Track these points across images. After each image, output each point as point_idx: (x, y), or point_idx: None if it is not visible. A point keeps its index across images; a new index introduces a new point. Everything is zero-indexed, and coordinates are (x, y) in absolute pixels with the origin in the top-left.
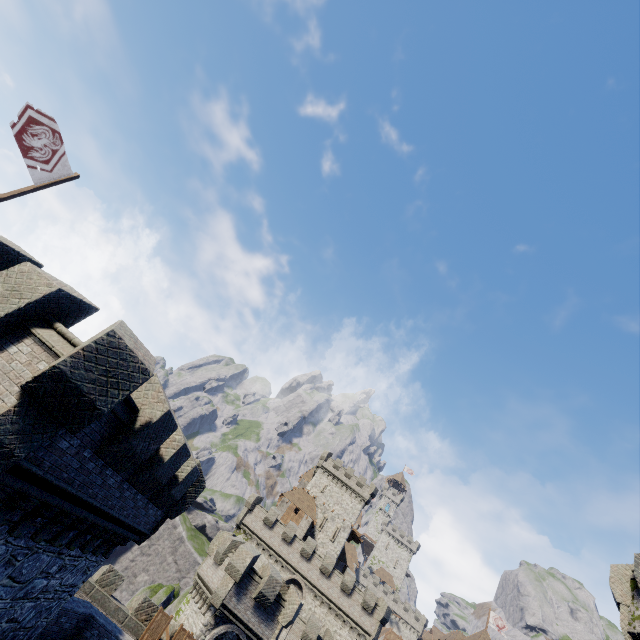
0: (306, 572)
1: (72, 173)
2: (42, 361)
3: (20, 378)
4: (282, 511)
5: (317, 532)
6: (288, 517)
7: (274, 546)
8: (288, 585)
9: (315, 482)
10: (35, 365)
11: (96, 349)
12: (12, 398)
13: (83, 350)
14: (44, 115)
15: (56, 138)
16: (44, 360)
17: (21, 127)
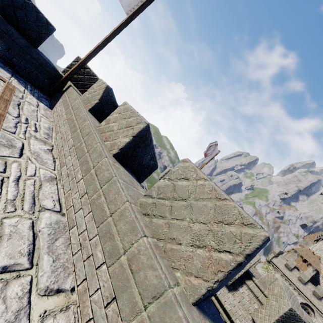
0: (317, 305)
1: (217, 151)
2: (255, 302)
3: (249, 310)
4: (294, 258)
5: (321, 278)
6: (298, 262)
7: (292, 281)
8: (303, 305)
9: (319, 247)
10: (253, 304)
11: (285, 316)
12: (250, 322)
13: (280, 317)
14: (214, 142)
15: (215, 145)
16: (255, 302)
17: (206, 150)
